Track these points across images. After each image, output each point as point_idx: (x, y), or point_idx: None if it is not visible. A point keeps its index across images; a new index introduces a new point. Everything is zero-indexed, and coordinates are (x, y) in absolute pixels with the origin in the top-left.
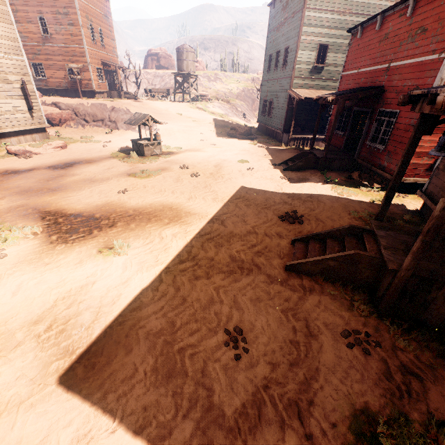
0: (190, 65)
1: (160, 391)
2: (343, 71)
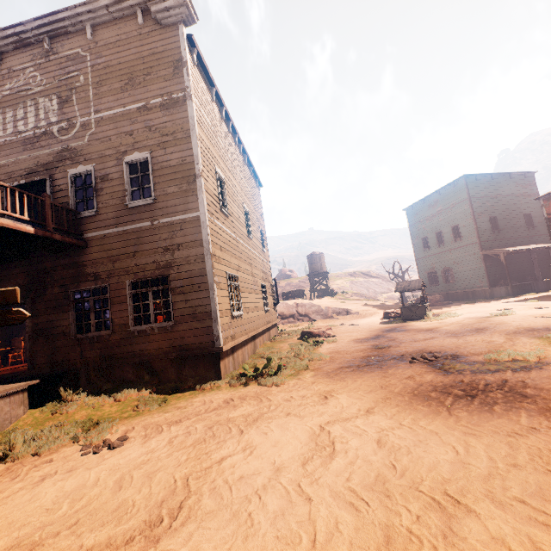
0: (323, 265)
1: None
2: (549, 223)
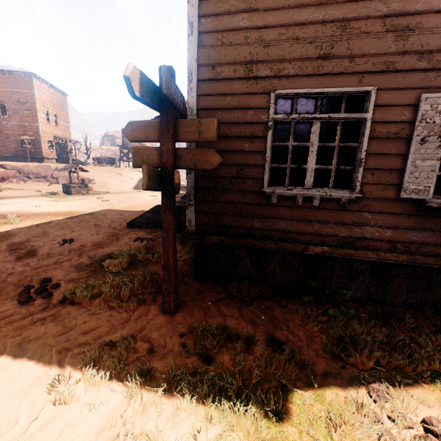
0: None
1: (4, 252)
2: None
